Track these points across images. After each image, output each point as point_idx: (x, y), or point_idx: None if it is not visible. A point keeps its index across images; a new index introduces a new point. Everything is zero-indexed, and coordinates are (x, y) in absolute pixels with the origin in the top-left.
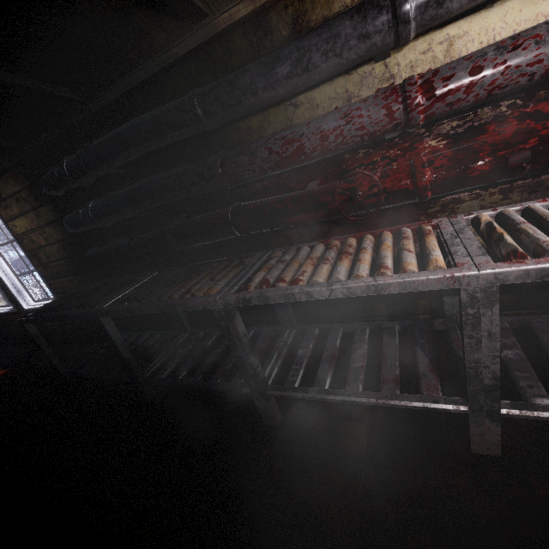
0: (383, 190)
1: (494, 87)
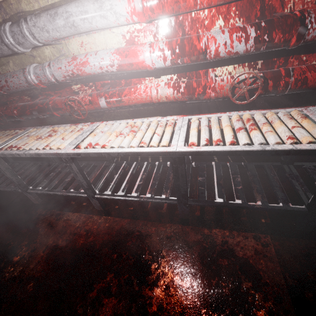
0: (3, 115)
1: (16, 87)
